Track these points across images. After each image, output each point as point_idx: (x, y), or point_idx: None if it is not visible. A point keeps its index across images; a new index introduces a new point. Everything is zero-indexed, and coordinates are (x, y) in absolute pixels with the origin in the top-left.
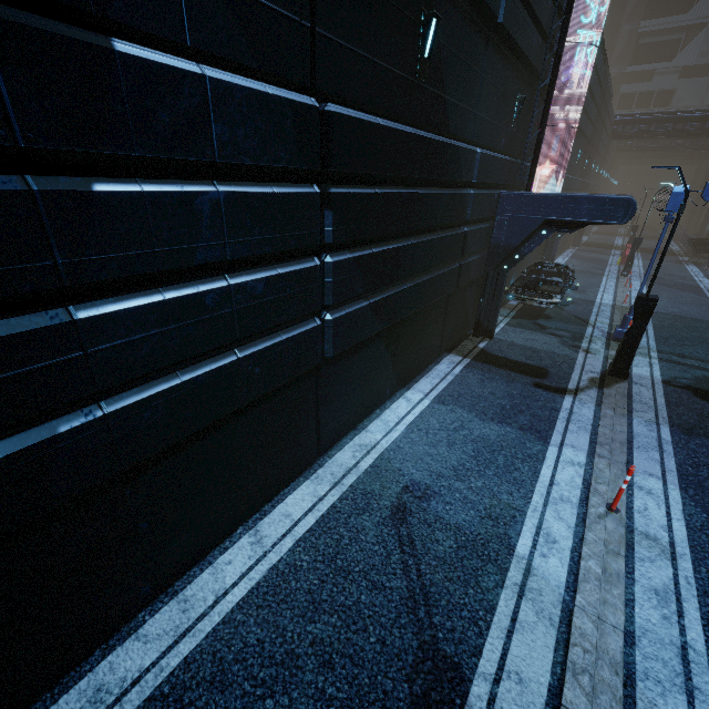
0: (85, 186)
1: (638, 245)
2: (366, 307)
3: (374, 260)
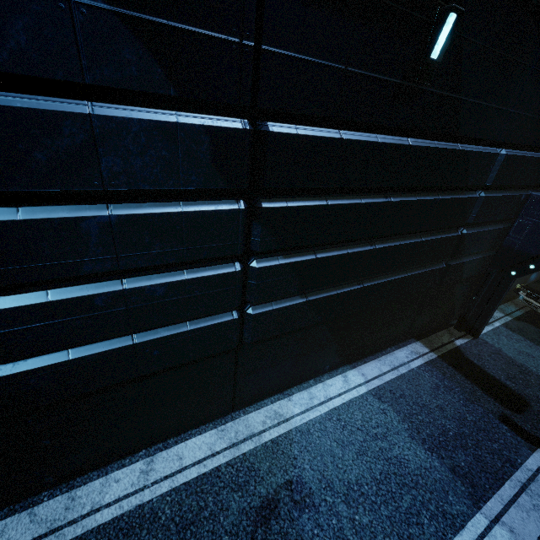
0: None
1: None
2: (300, 304)
3: (317, 265)
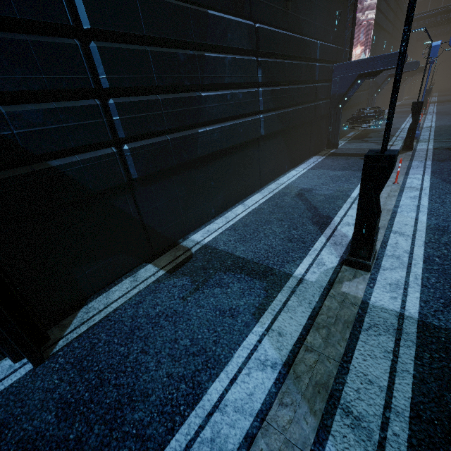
0: (203, 54)
1: (429, 93)
2: (275, 115)
3: (277, 93)
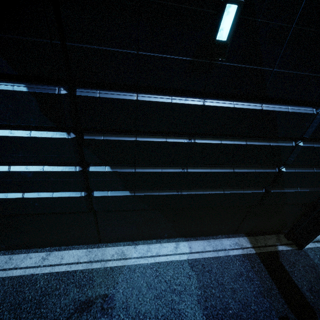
0: None
1: None
2: (128, 196)
3: (136, 175)
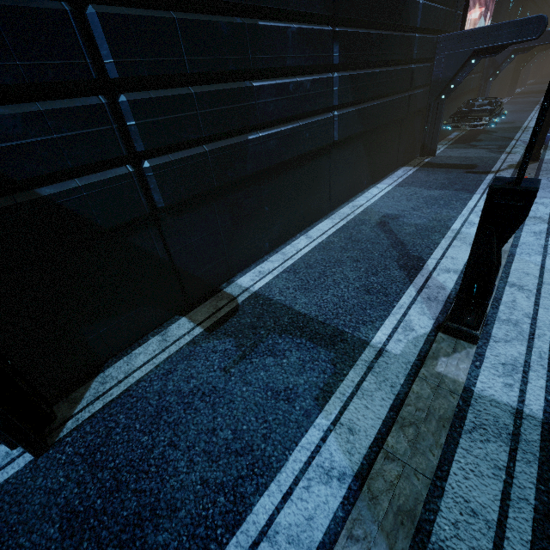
0: (256, 22)
1: None
2: (354, 112)
3: (358, 80)
